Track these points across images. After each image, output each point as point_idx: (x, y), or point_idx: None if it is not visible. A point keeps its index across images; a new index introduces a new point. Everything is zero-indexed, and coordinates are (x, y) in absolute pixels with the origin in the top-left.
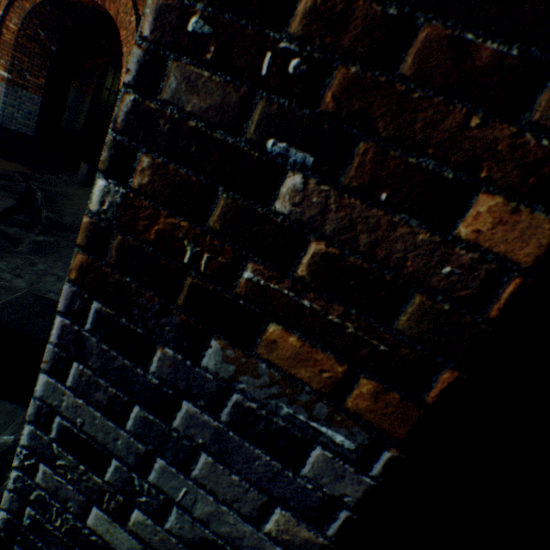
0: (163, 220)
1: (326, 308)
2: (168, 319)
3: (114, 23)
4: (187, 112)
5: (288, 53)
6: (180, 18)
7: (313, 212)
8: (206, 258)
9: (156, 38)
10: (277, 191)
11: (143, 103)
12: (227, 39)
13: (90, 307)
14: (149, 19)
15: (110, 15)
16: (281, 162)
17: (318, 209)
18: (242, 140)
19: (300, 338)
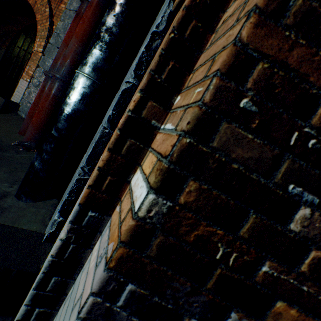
0: (202, 227)
1: (317, 291)
2: (197, 297)
3: (29, 7)
4: (232, 157)
5: (308, 135)
6: (234, 96)
7: (315, 232)
8: (234, 256)
9: (214, 105)
10: (292, 216)
11: (197, 146)
12: (268, 117)
13: (124, 288)
14: (210, 92)
15: (28, 2)
16: (297, 199)
17: (318, 230)
18: (271, 182)
19: (298, 310)
